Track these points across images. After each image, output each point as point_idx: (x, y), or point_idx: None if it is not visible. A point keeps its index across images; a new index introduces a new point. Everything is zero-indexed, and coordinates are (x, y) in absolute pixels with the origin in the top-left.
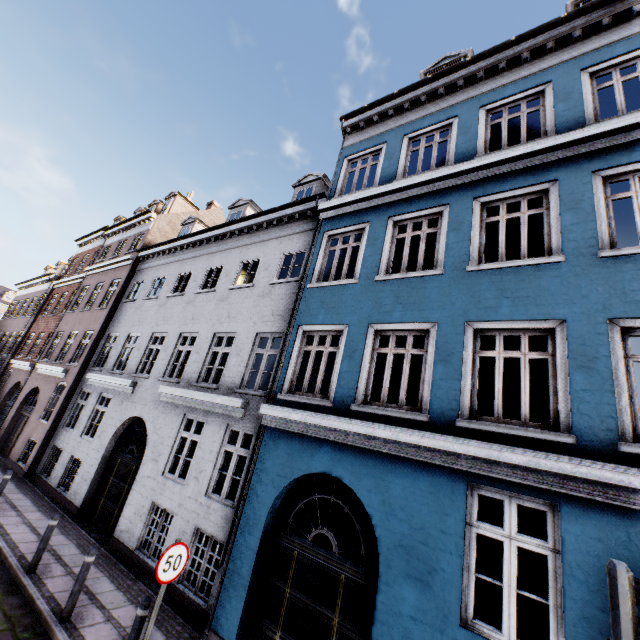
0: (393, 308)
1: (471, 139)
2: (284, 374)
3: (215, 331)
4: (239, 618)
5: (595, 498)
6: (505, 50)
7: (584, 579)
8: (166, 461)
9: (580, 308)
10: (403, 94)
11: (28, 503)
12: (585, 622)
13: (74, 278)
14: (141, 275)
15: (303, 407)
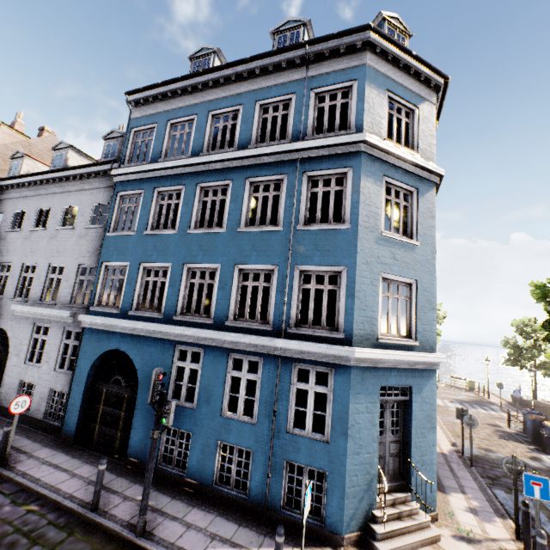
0: (153, 253)
1: (201, 137)
2: (94, 294)
3: (49, 263)
4: (76, 425)
5: (214, 345)
6: (222, 70)
7: (207, 375)
8: (26, 354)
9: (227, 258)
10: (166, 85)
11: None
12: (204, 390)
13: None
14: None
15: (105, 314)
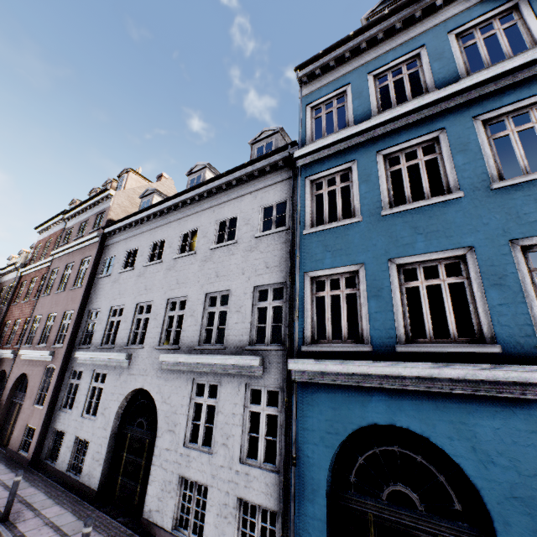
0: (413, 239)
1: (448, 63)
2: (302, 324)
3: (206, 292)
4: None
5: None
6: None
7: None
8: (184, 431)
9: None
10: (358, 35)
11: (42, 497)
12: None
13: (41, 263)
14: (111, 250)
15: (336, 356)
